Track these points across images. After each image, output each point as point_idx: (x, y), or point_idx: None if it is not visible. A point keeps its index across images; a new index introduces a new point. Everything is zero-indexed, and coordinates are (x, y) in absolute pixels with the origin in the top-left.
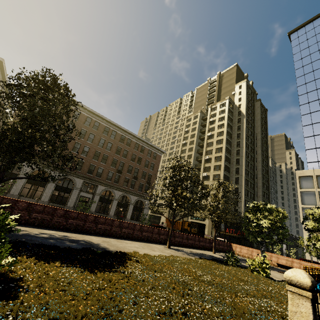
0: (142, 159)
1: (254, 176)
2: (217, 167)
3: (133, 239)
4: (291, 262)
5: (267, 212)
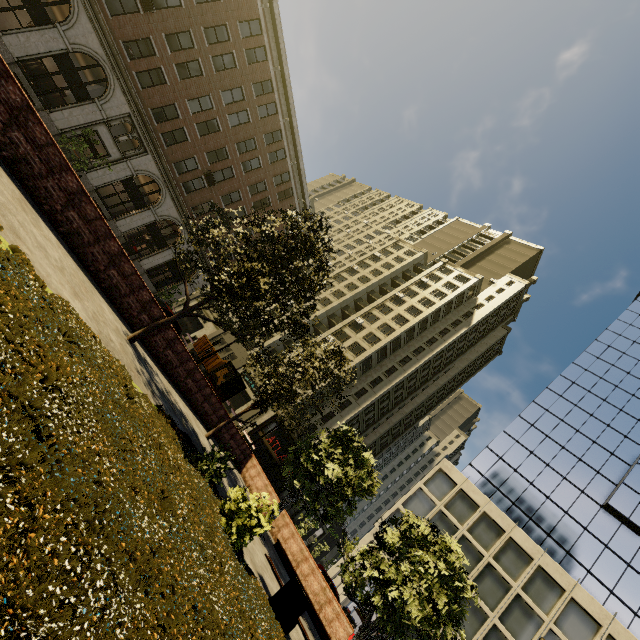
0: (269, 207)
1: (387, 413)
2: (358, 347)
3: (77, 254)
4: (304, 558)
5: (353, 460)
